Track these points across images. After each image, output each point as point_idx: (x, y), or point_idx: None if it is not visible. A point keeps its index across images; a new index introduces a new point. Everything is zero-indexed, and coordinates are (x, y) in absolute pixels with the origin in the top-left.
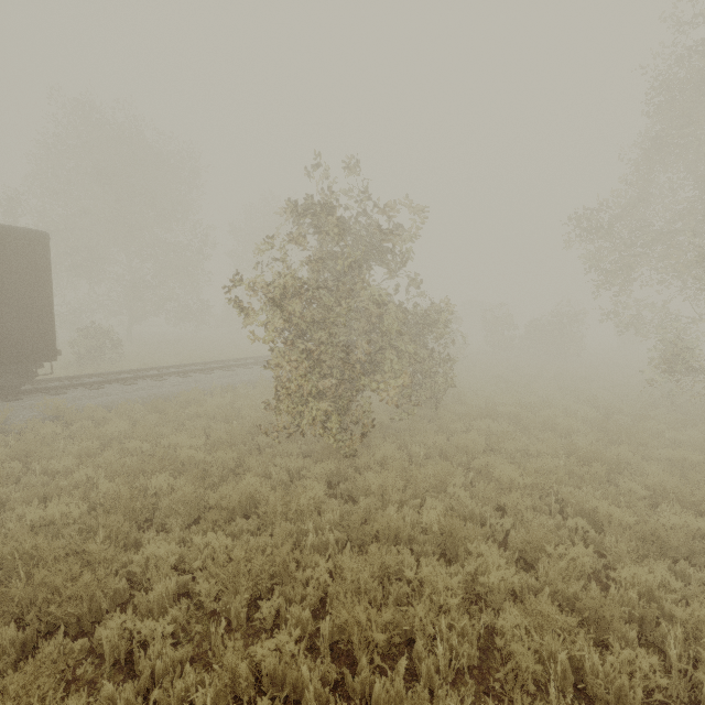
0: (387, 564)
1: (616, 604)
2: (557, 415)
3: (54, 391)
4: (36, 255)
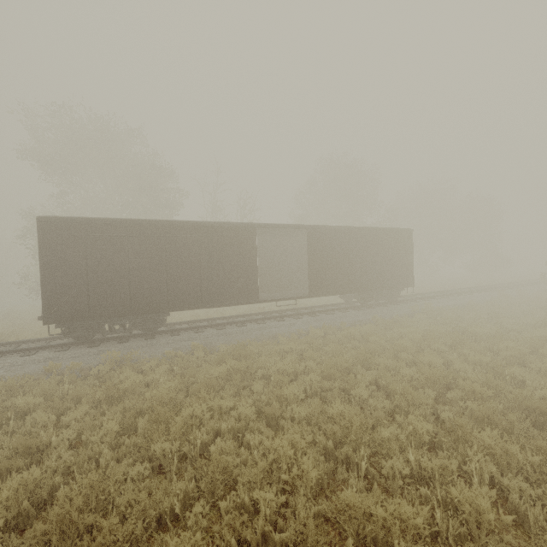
0: None
1: None
2: None
3: (404, 302)
4: (409, 239)
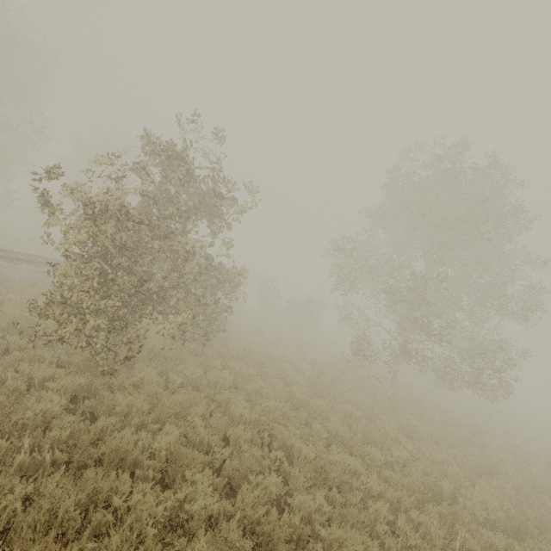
0: (100, 489)
1: (285, 526)
2: (289, 369)
3: None
4: None
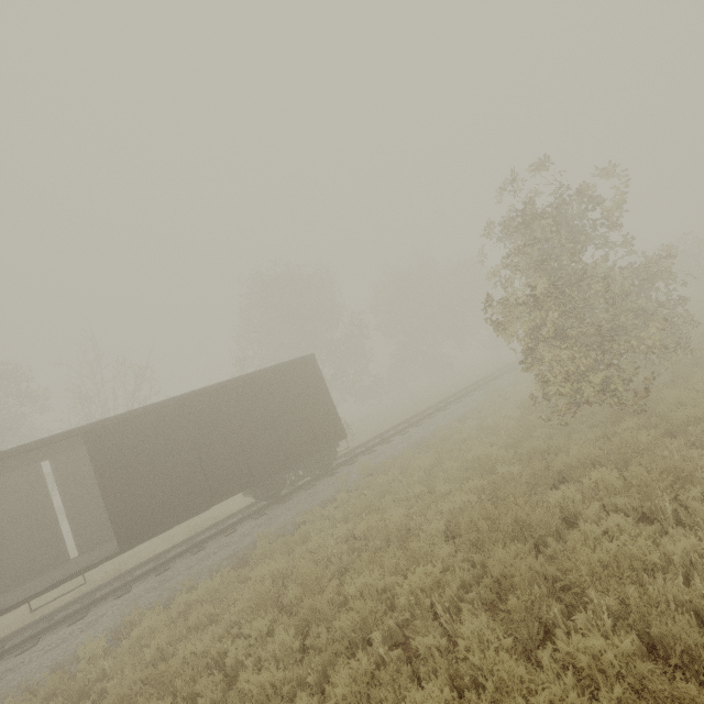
0: None
1: None
2: None
3: (349, 462)
4: (313, 370)
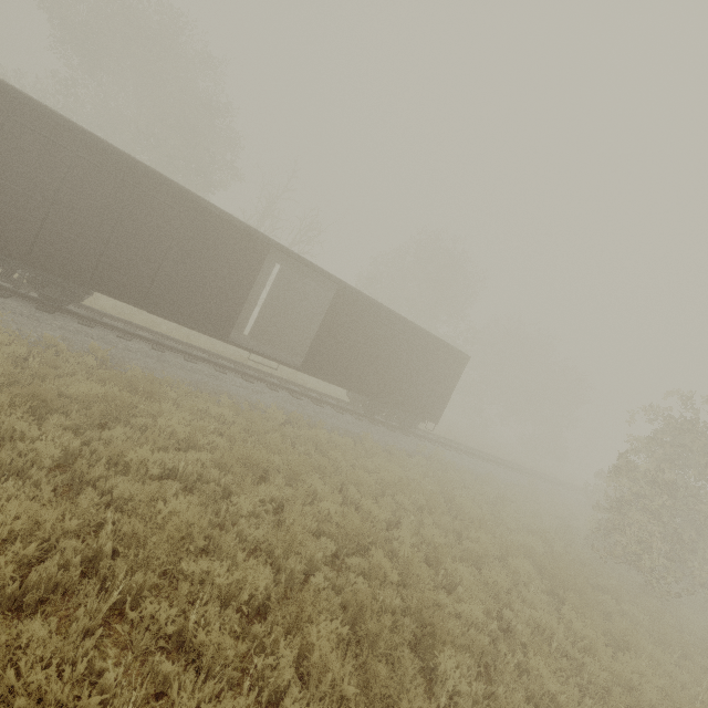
0: None
1: None
2: None
3: (418, 437)
4: (460, 366)
